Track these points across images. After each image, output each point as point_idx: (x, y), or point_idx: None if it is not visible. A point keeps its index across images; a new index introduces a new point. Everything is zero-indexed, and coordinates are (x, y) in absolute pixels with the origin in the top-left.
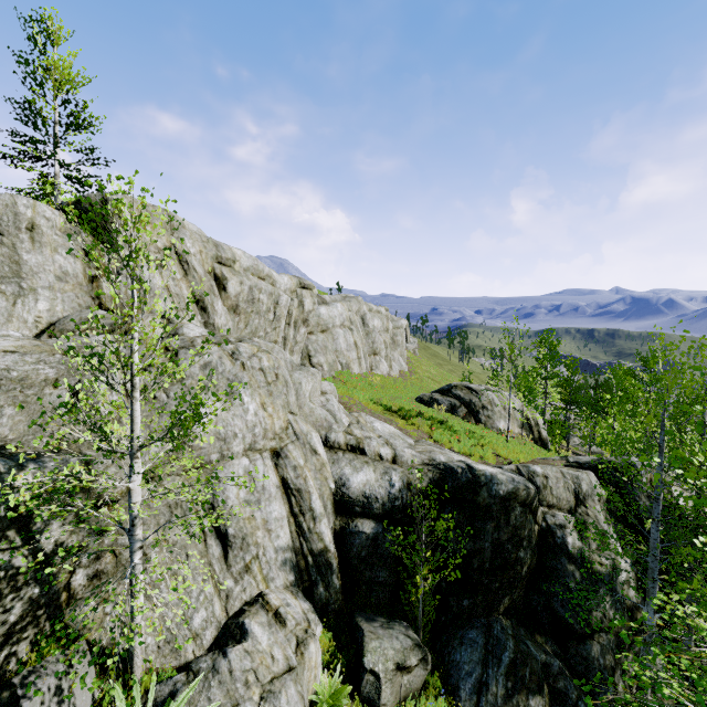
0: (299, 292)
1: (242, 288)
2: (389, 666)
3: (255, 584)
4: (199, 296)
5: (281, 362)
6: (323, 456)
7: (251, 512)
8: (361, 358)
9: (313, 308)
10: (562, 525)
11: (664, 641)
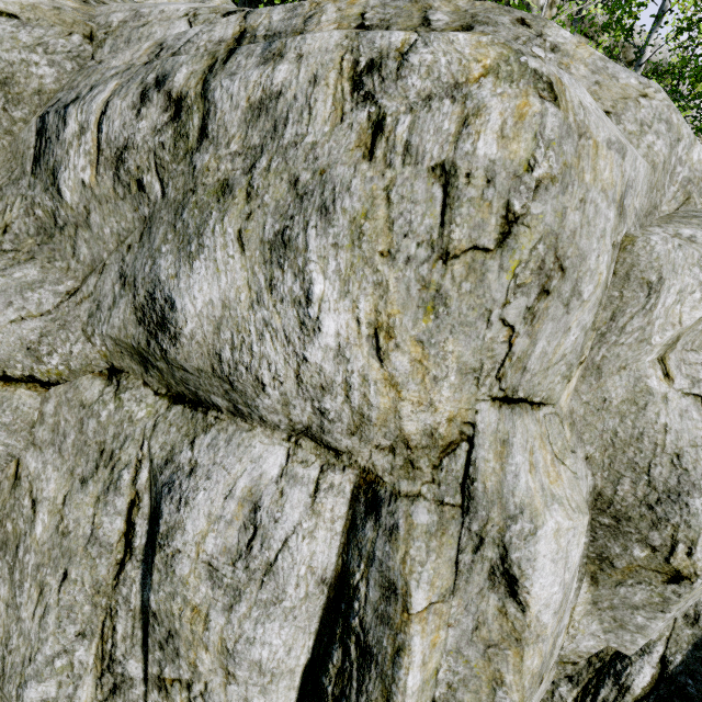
0: None
1: None
2: None
3: None
4: None
5: None
6: None
7: None
8: None
9: None
10: None
11: None
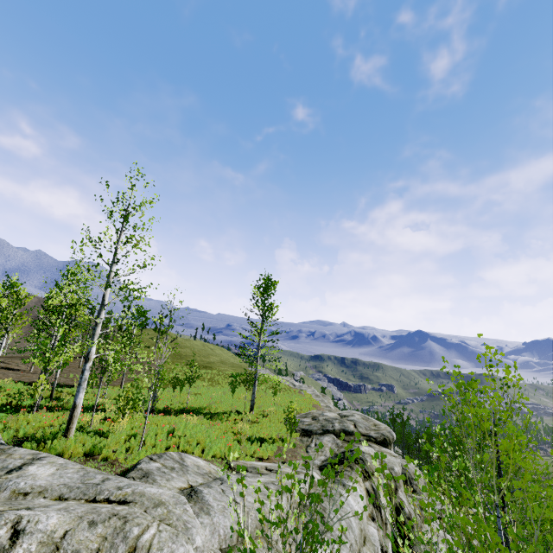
0: None
1: None
2: None
3: None
4: None
5: None
6: None
7: None
8: None
9: None
10: None
11: None
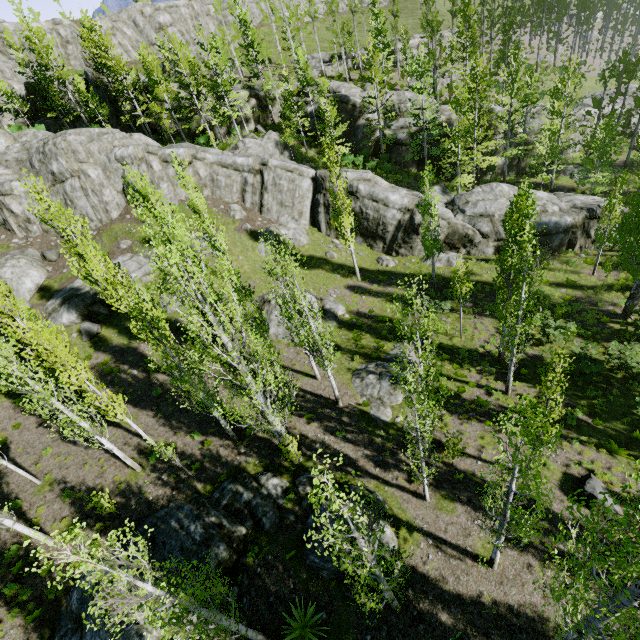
0: (55, 28)
1: (16, 40)
2: (17, 122)
3: (6, 114)
4: (0, 50)
5: (2, 66)
6: (17, 89)
7: (1, 102)
8: (130, 52)
9: (67, 34)
10: (60, 94)
11: (95, 122)
